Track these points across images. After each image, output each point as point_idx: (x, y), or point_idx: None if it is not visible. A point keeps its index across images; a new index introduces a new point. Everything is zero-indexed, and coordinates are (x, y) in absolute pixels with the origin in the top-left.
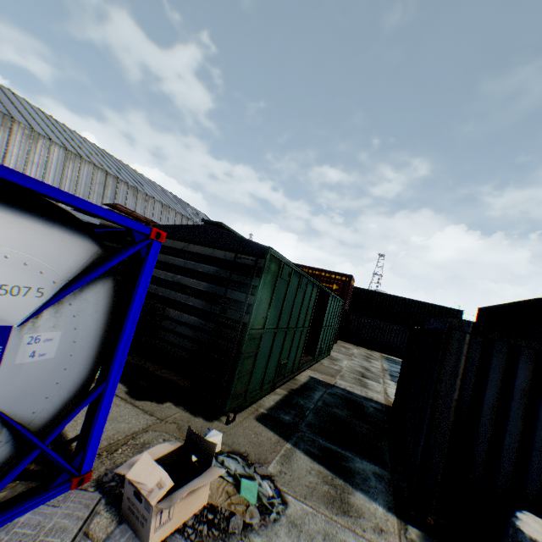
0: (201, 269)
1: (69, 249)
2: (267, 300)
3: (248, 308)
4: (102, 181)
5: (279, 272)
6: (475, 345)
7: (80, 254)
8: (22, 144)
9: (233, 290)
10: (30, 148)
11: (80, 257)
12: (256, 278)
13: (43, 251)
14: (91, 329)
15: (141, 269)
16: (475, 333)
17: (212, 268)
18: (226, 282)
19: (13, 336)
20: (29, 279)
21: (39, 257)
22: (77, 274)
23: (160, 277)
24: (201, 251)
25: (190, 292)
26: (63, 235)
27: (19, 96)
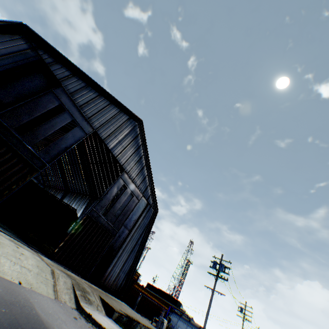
0: None
1: None
2: None
3: None
4: None
5: None
6: None
7: None
8: None
9: None
10: None
11: None
12: None
13: None
14: None
15: None
16: None
17: None
18: None
19: None
20: None
21: None
22: None
23: None
24: None
25: None
26: None
27: None
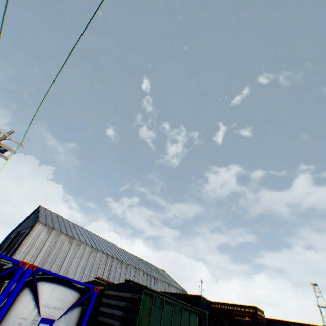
0: (121, 304)
1: (73, 295)
2: (147, 317)
3: (135, 322)
4: (105, 260)
5: (152, 301)
6: (211, 325)
7: (75, 297)
8: (74, 248)
9: (130, 313)
10: (77, 250)
11: (75, 298)
12: (138, 304)
13: (67, 296)
14: (72, 325)
15: (90, 301)
16: (209, 318)
17: (124, 302)
18: (129, 309)
19: (55, 322)
20: (62, 304)
21: (66, 298)
22: (73, 303)
23: (106, 311)
24: (122, 294)
25: (116, 317)
26: (72, 291)
27: (79, 226)
